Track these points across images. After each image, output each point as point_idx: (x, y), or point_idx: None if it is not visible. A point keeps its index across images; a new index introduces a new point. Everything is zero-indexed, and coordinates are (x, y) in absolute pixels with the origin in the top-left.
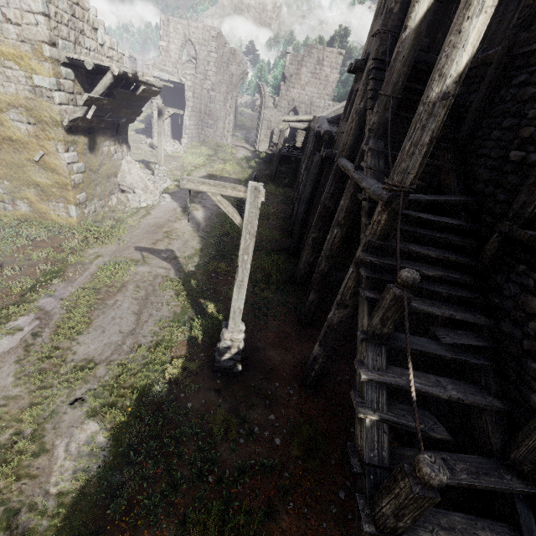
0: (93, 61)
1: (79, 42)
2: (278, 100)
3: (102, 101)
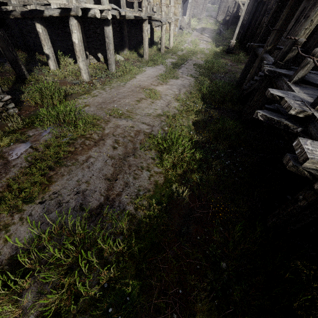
0: None
1: None
2: None
3: None
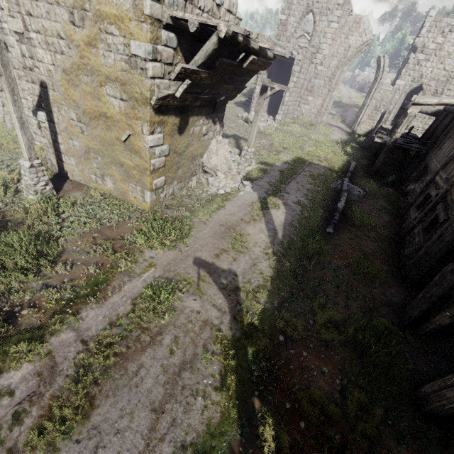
0: (198, 19)
1: None
2: (399, 75)
3: (200, 75)
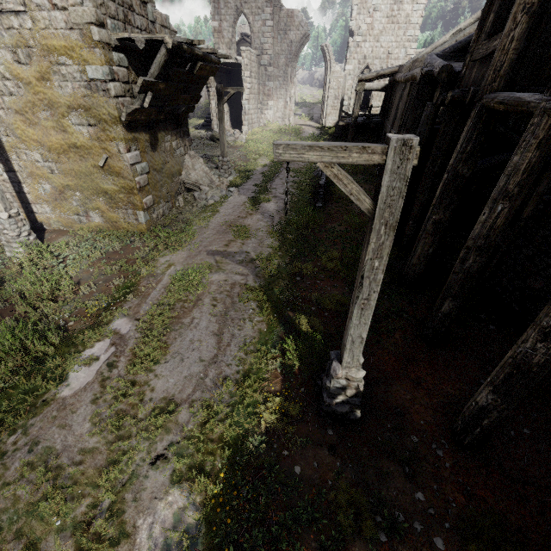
0: (144, 37)
1: (128, 20)
2: (346, 60)
3: (158, 86)
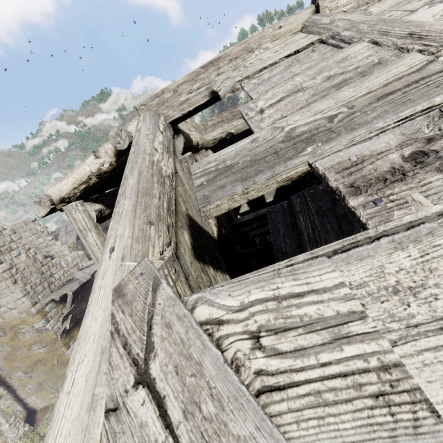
0: (58, 295)
1: (51, 282)
2: None
3: (74, 307)
